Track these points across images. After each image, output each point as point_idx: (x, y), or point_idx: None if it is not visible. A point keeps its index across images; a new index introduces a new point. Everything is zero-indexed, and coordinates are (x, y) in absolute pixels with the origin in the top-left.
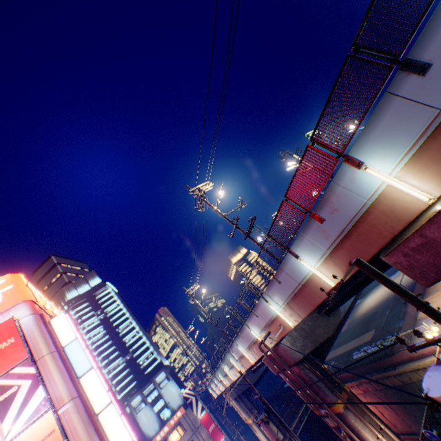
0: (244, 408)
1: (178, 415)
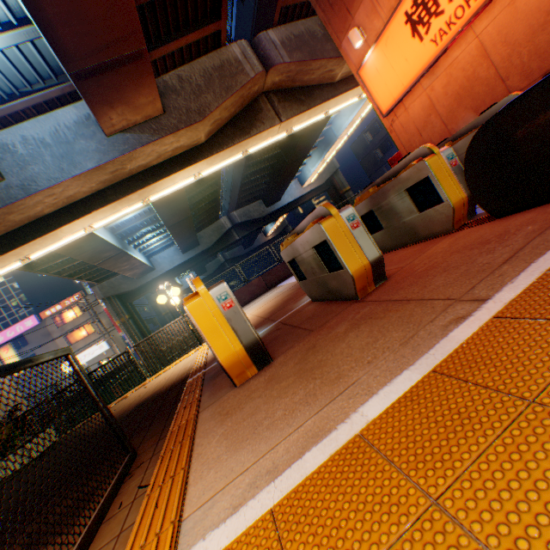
0: (113, 312)
1: (76, 299)
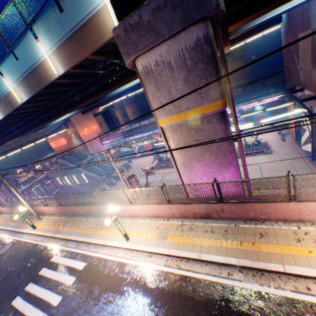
0: None
1: None
